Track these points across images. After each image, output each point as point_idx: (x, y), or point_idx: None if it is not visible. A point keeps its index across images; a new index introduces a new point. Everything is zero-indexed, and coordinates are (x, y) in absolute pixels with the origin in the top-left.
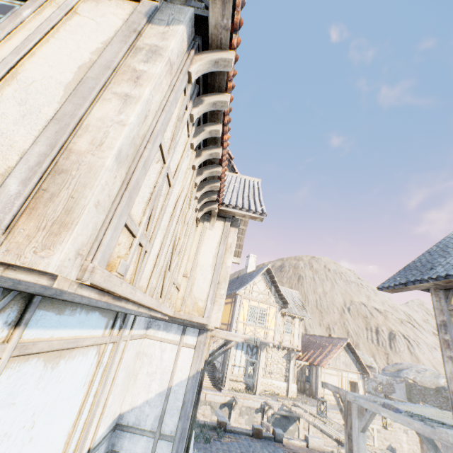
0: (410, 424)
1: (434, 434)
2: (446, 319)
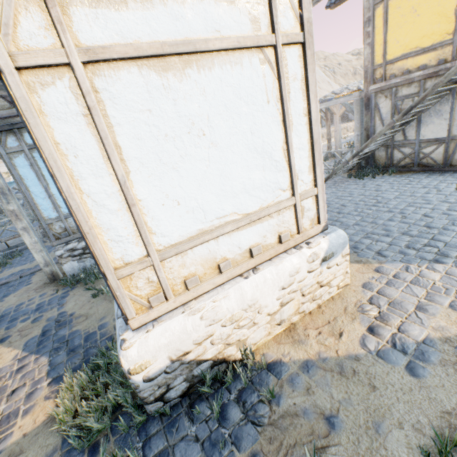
0: (338, 102)
1: (351, 98)
2: (371, 15)
